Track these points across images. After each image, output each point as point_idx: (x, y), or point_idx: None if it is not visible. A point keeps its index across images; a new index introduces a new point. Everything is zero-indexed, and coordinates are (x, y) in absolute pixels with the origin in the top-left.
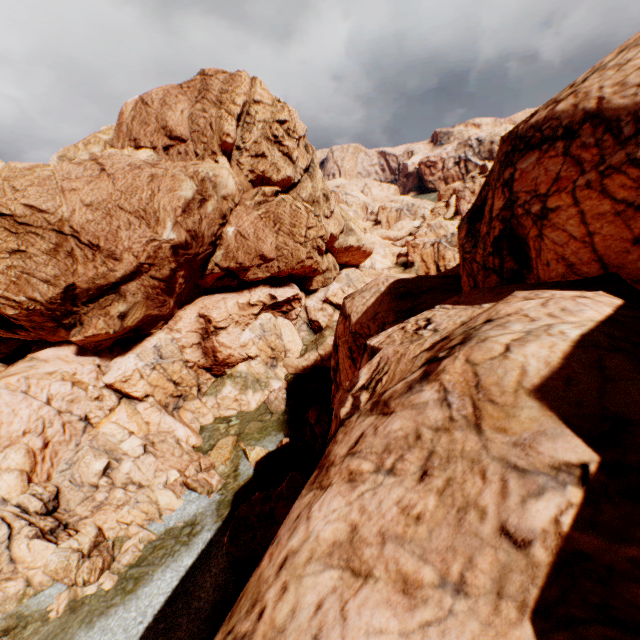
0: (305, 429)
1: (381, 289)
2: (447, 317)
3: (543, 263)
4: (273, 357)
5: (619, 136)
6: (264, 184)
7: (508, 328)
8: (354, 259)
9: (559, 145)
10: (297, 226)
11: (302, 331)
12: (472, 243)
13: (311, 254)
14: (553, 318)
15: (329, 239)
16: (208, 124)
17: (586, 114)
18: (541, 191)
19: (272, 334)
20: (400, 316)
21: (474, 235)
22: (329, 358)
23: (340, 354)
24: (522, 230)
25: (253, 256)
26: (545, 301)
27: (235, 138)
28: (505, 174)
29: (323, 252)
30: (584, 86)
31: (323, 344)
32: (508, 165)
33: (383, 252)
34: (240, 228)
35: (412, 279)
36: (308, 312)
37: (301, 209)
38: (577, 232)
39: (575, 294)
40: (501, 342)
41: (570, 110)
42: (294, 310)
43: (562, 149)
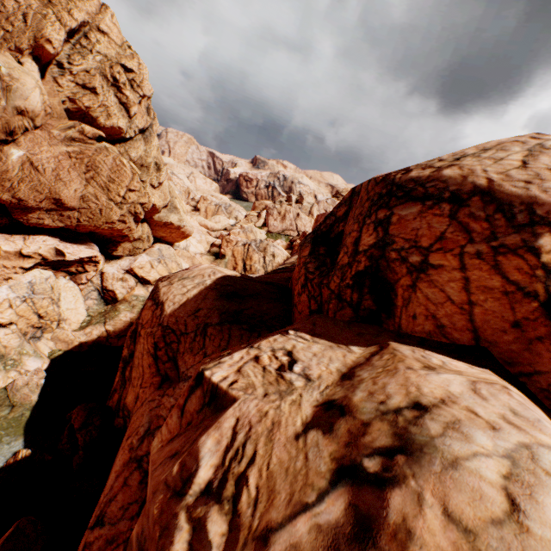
0: (62, 432)
1: (207, 282)
2: (314, 355)
3: (409, 314)
4: (39, 326)
5: (512, 220)
6: (86, 122)
7: (473, 439)
8: (171, 236)
9: (445, 206)
10: (117, 183)
11: (90, 299)
12: (316, 264)
13: (126, 218)
14: (518, 429)
15: (150, 209)
16: (21, 12)
17: (476, 188)
18: (423, 244)
19: (45, 297)
20: (226, 319)
21: (318, 257)
22: (118, 336)
23: (140, 346)
24: (392, 274)
25: (44, 196)
26: (472, 385)
27: (59, 51)
28: (379, 213)
29: (140, 220)
30: (466, 163)
31: (115, 319)
32: (383, 206)
33: (200, 238)
34: (34, 156)
35: (239, 278)
36: (104, 279)
37: (127, 167)
38: (457, 296)
39: (471, 370)
40: (491, 479)
41: (459, 179)
42: (86, 273)
43: (449, 211)
